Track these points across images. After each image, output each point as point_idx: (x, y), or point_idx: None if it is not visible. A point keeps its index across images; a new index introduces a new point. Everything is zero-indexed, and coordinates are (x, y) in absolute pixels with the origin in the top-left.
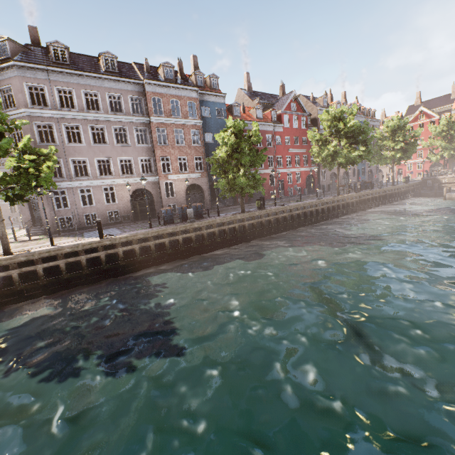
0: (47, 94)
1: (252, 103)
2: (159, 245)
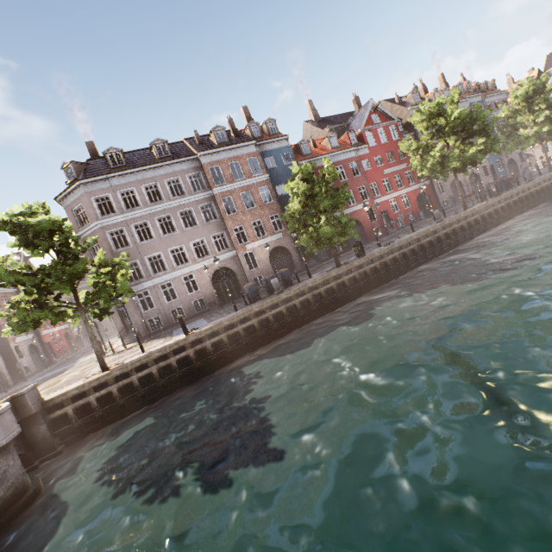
0: (113, 201)
1: (322, 133)
2: (248, 329)
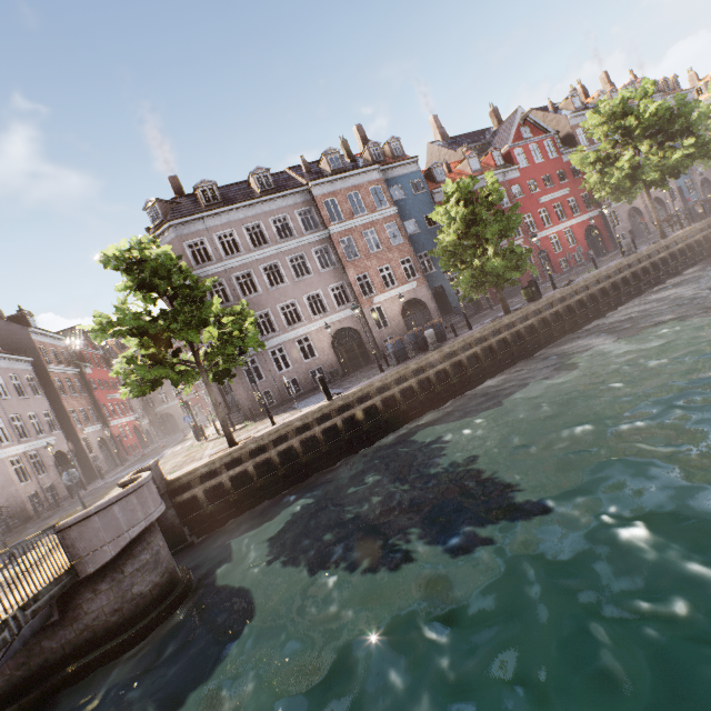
0: (209, 246)
1: (455, 155)
2: (404, 392)
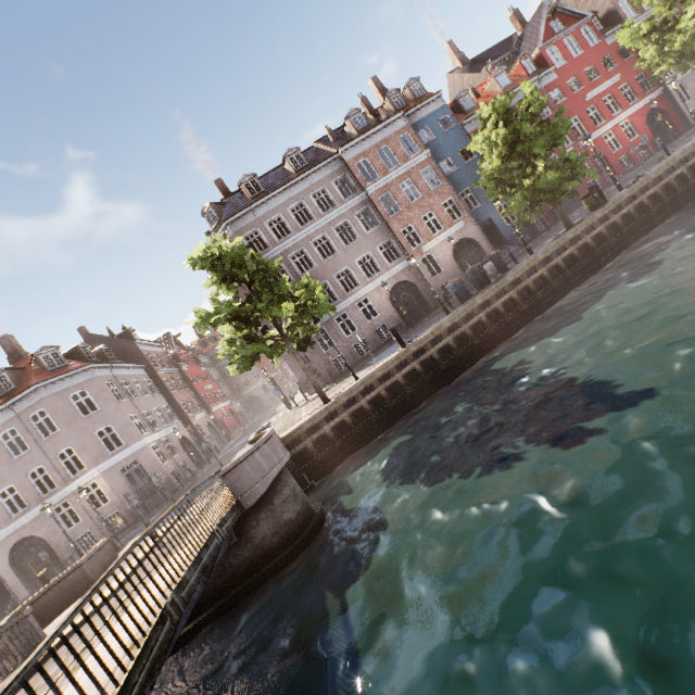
0: (263, 235)
1: (479, 77)
2: (474, 328)
